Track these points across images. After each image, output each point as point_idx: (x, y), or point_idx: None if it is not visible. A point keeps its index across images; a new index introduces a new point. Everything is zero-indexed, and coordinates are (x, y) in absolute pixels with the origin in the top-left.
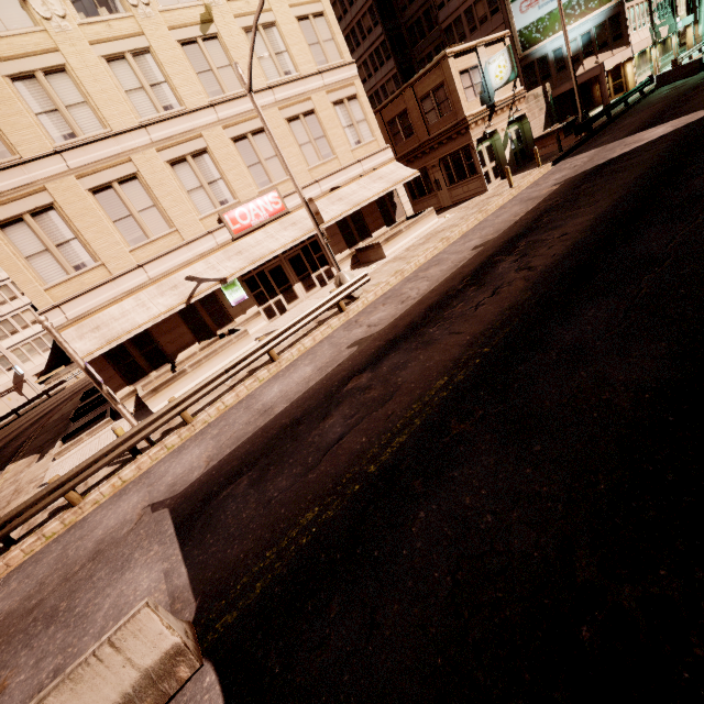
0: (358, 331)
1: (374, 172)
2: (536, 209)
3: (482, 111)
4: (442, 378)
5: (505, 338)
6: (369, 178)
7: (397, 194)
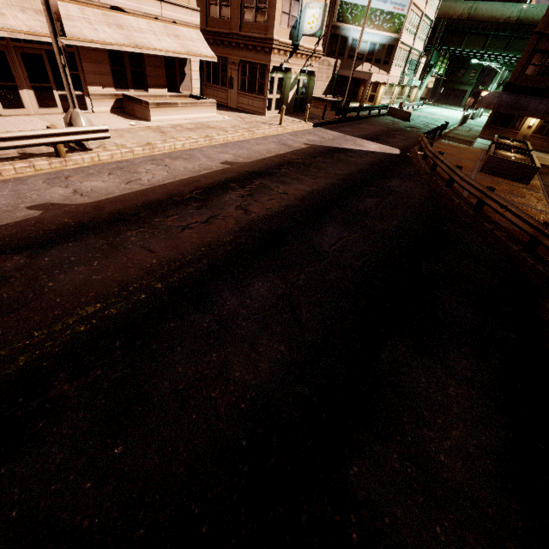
0: (58, 191)
1: (173, 25)
2: (283, 156)
3: (287, 44)
4: (95, 305)
5: (183, 279)
6: (164, 27)
7: (190, 65)
